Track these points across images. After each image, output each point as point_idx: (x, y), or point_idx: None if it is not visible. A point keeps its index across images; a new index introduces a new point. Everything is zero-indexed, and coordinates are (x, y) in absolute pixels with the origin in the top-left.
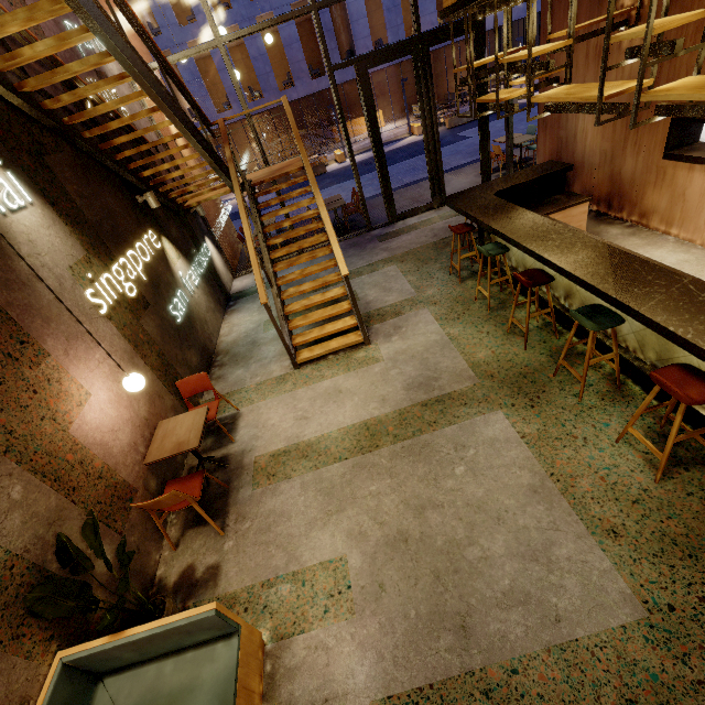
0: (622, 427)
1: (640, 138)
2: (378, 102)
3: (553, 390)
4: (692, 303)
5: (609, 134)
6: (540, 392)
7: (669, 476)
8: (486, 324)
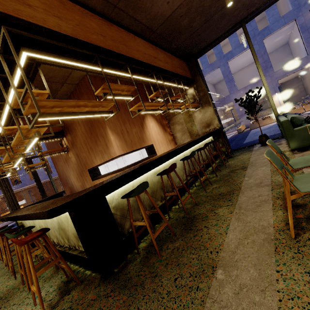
0: (46, 292)
1: (86, 178)
2: (21, 203)
3: (16, 295)
4: (46, 203)
5: (79, 180)
6: (4, 303)
7: (56, 306)
8: (1, 277)
